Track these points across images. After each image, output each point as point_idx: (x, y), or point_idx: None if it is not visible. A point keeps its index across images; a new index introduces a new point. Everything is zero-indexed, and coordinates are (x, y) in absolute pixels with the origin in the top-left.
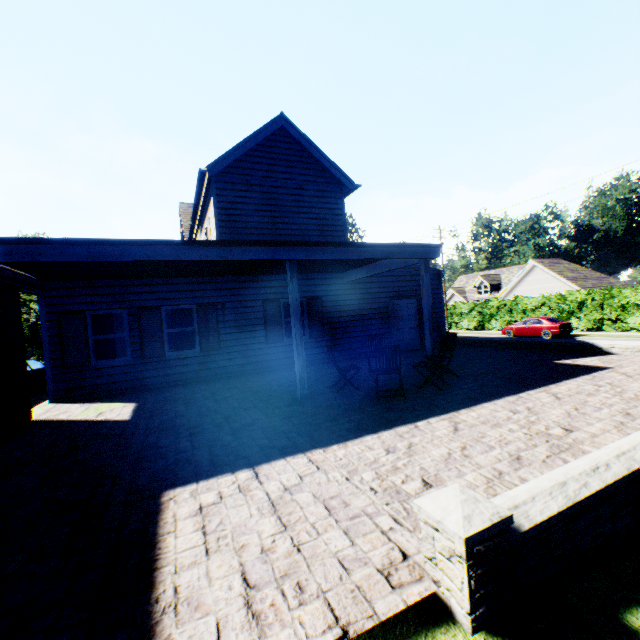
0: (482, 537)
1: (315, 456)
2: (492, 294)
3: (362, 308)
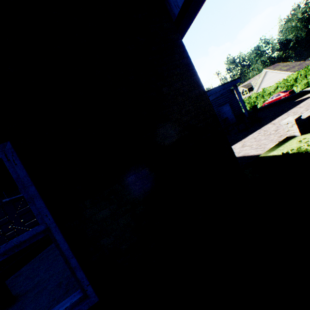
0: (297, 119)
1: (240, 142)
2: (250, 93)
3: None
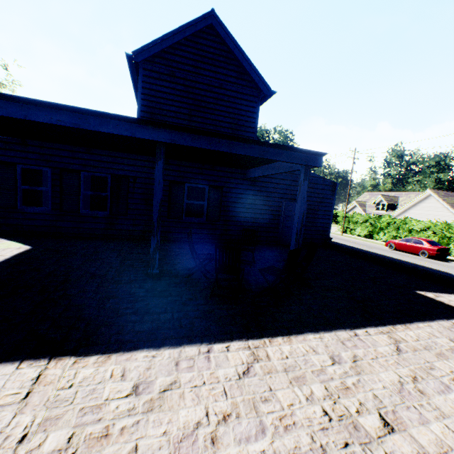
0: None
1: (53, 370)
2: (387, 211)
3: (257, 203)
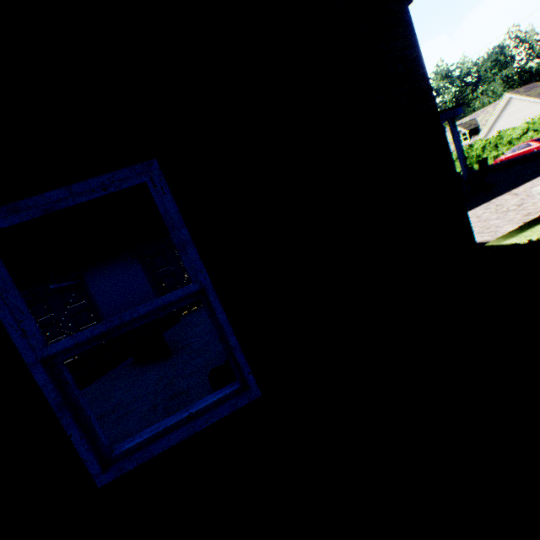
0: None
1: None
2: (471, 139)
3: None
